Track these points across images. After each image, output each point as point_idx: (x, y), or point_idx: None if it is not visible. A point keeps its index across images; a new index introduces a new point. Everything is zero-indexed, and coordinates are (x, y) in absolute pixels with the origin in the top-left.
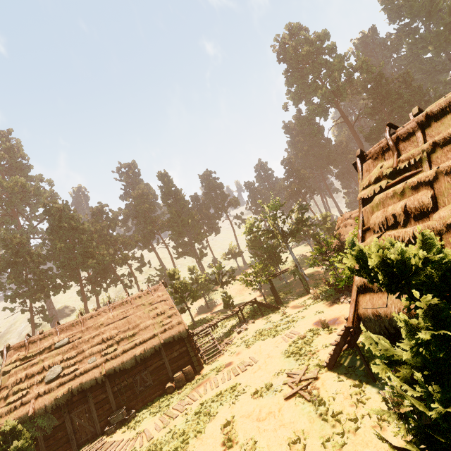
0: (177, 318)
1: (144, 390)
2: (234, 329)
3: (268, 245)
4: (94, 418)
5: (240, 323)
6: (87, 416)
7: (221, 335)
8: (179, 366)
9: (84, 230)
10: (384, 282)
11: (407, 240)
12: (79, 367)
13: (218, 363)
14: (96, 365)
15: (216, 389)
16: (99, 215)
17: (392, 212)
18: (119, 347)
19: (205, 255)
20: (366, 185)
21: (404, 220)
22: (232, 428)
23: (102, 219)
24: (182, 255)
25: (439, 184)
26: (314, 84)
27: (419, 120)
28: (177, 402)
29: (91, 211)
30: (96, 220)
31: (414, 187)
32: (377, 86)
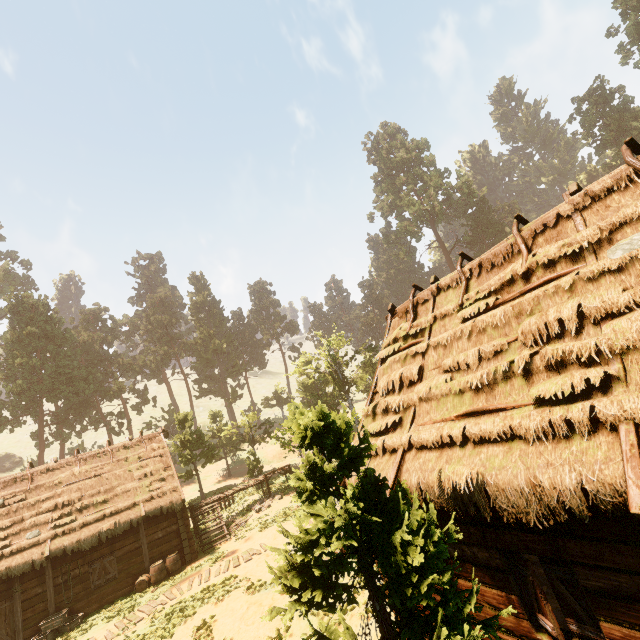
0: (173, 482)
1: (104, 584)
2: (253, 506)
3: (327, 393)
4: (16, 624)
5: (264, 498)
6: (5, 620)
7: (235, 514)
8: (162, 552)
9: (63, 341)
10: (298, 441)
11: (395, 408)
12: (11, 543)
13: (219, 551)
14: (38, 542)
15: (204, 584)
16: (91, 321)
17: (393, 378)
18: (79, 517)
19: (239, 397)
20: (388, 344)
21: (400, 388)
22: (208, 631)
23: (95, 328)
24: (206, 393)
25: (428, 358)
26: (407, 197)
27: (432, 289)
28: (147, 602)
29: (82, 315)
30: (87, 328)
31: (413, 356)
32: (478, 213)
